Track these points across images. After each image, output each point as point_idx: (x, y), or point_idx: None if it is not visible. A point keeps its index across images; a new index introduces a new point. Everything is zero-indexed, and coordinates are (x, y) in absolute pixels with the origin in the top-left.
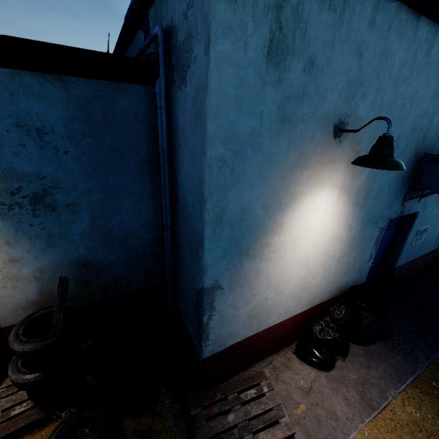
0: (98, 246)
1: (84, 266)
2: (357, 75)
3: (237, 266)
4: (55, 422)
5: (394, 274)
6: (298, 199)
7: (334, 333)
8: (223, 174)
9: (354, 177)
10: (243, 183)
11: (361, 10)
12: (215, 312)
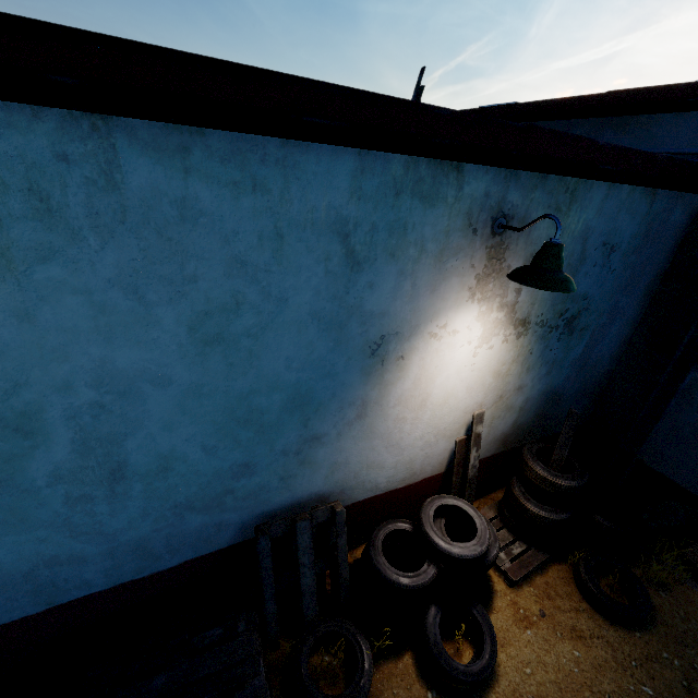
0: (572, 376)
1: (551, 398)
2: None
3: None
4: (552, 565)
5: None
6: None
7: None
8: None
9: None
10: None
11: None
12: None
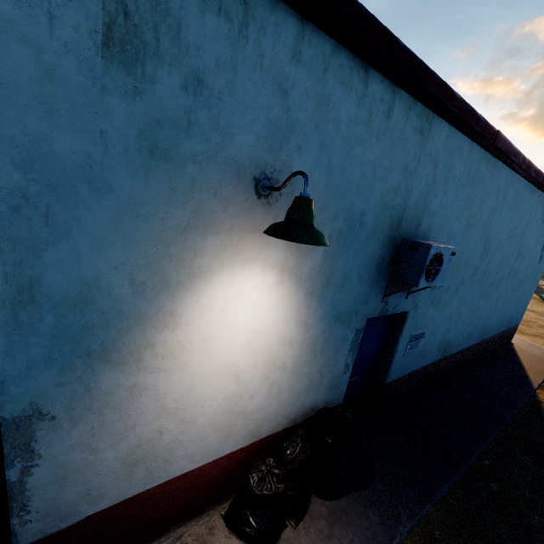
0: None
1: None
2: (283, 118)
3: (85, 379)
4: None
5: (387, 391)
6: (204, 278)
7: (279, 485)
8: (25, 220)
9: (301, 256)
10: (79, 240)
11: (277, 33)
12: (38, 460)
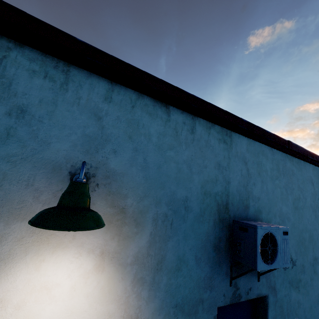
0: None
1: None
2: (98, 133)
3: None
4: None
5: None
6: (0, 267)
7: None
8: None
9: (124, 239)
10: None
11: (92, 88)
12: None
